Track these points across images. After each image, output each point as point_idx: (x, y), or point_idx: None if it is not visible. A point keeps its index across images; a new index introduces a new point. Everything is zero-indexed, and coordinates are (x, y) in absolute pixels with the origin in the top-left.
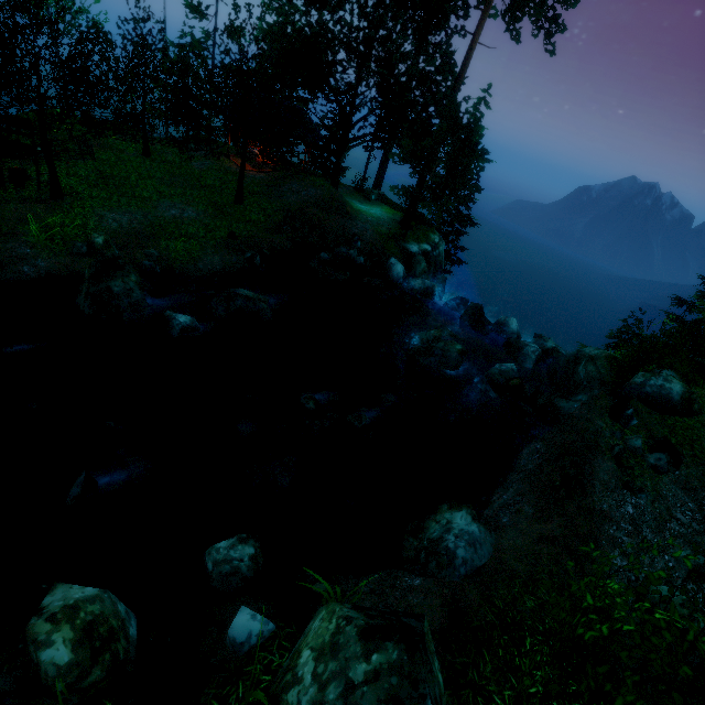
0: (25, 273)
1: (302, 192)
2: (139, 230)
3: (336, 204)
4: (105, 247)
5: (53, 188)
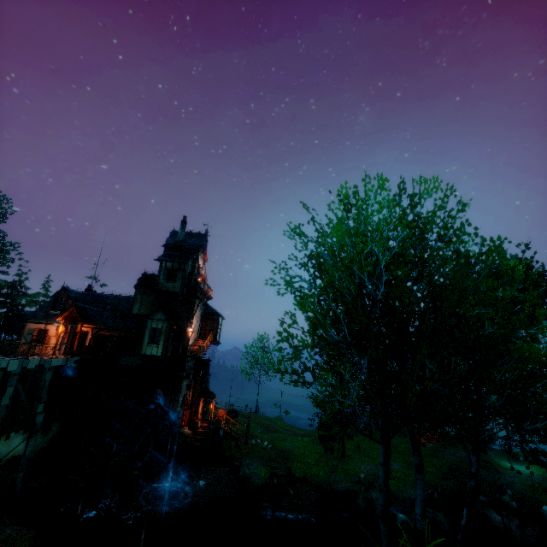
0: (340, 487)
1: (456, 454)
2: (374, 473)
3: (483, 462)
4: (364, 479)
5: (343, 453)
